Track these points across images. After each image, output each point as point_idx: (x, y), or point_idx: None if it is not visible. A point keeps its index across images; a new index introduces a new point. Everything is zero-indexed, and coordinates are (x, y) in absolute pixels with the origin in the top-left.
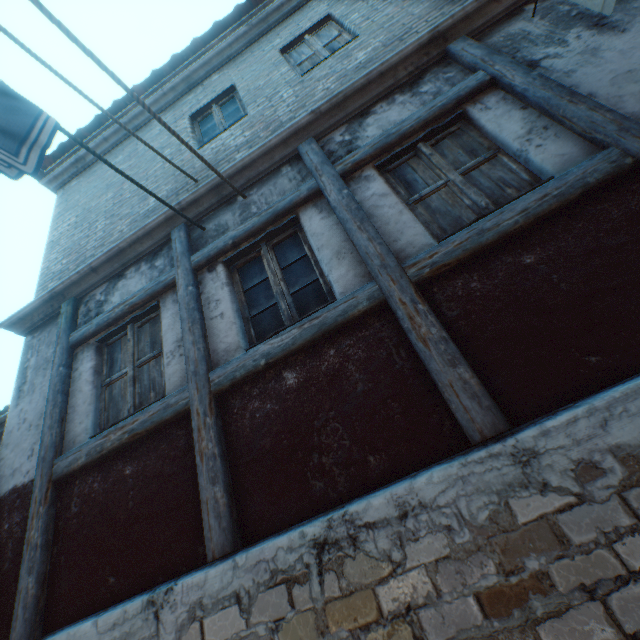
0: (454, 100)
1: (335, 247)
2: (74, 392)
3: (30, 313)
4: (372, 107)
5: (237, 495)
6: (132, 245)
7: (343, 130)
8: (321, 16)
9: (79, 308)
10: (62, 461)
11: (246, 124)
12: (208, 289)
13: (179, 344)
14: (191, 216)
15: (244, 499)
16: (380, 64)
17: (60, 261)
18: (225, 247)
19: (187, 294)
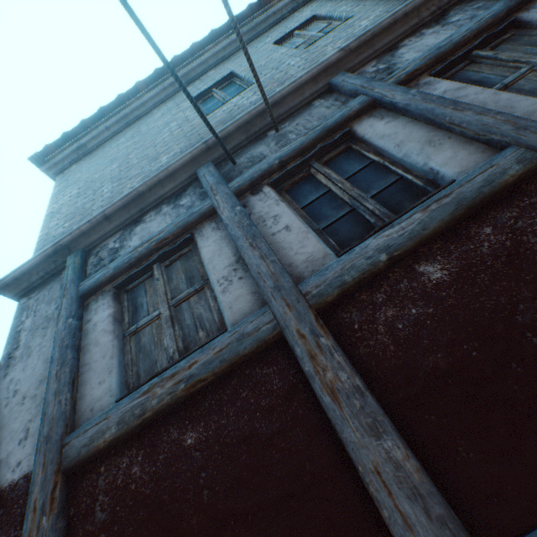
0: (504, 9)
1: (421, 138)
2: (87, 347)
3: (28, 271)
4: (399, 43)
5: (420, 453)
6: (152, 189)
7: (373, 64)
8: (307, 17)
9: (87, 260)
10: (77, 438)
11: (256, 88)
12: (257, 209)
13: (233, 267)
14: (217, 155)
15: (439, 459)
16: (404, 6)
17: (61, 225)
18: (271, 167)
19: (235, 214)
